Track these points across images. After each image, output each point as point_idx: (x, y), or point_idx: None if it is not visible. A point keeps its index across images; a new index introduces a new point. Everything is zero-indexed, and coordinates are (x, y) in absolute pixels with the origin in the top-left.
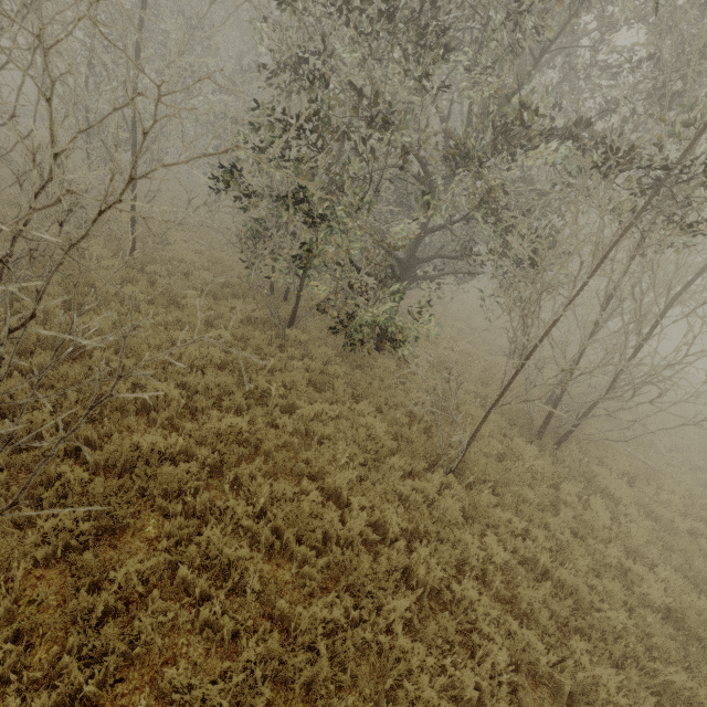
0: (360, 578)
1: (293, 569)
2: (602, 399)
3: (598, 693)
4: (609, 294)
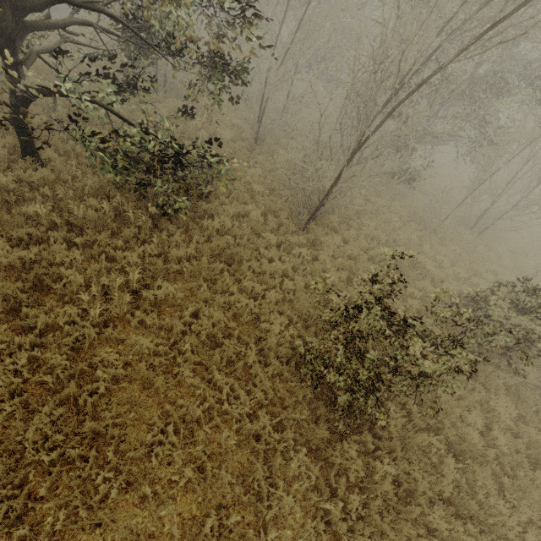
0: (409, 248)
1: (388, 243)
2: (509, 210)
3: (478, 286)
4: (528, 158)
